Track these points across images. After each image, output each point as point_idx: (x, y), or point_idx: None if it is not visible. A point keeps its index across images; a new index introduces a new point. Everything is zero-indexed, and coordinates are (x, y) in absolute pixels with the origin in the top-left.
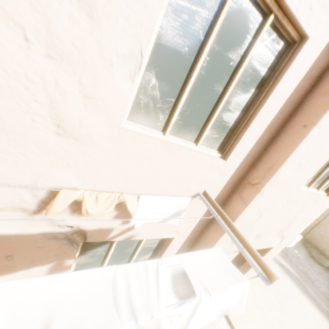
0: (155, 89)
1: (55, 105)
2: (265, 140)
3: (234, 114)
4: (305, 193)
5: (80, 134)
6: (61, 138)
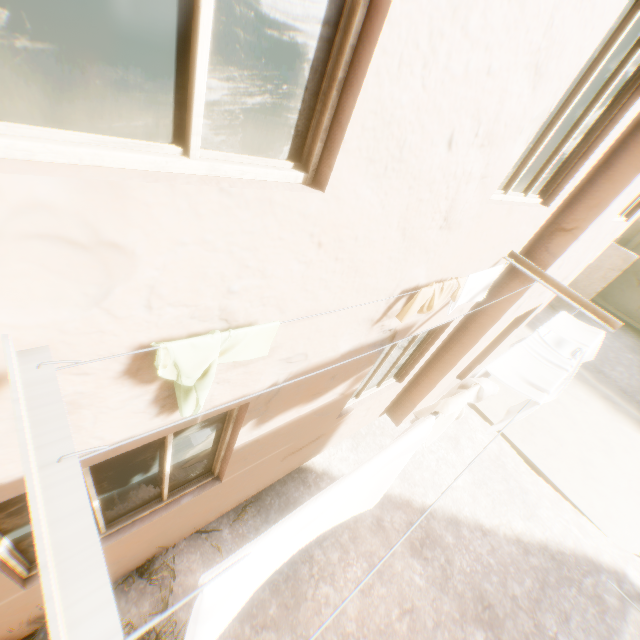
0: None
1: (455, 197)
2: (595, 167)
3: (574, 142)
4: (610, 226)
5: (455, 222)
6: (439, 232)
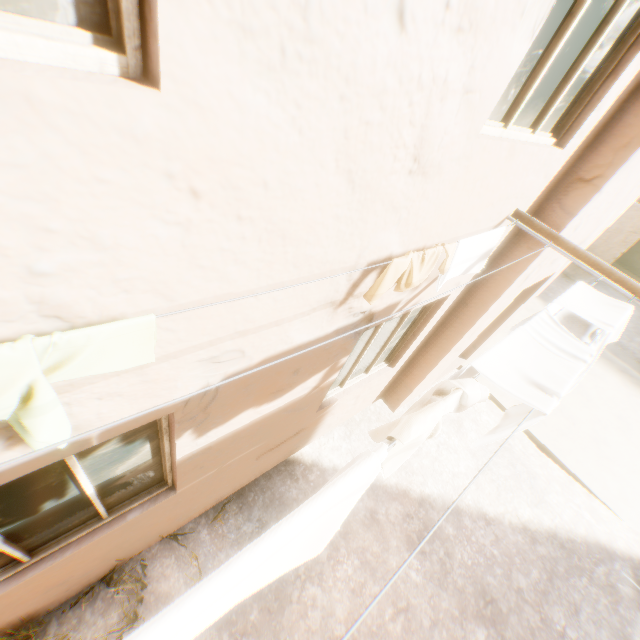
0: None
1: (426, 123)
2: (626, 93)
3: (601, 53)
4: (639, 175)
5: (431, 165)
6: (409, 179)
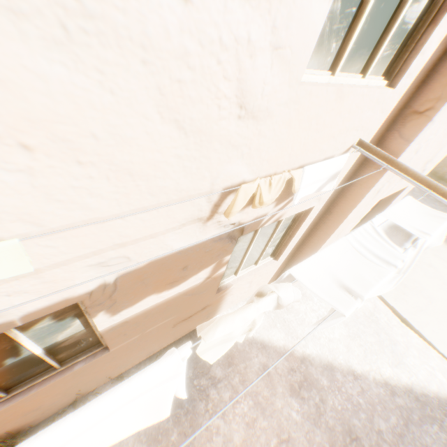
0: (337, 0)
1: (242, 77)
2: None
3: (419, 6)
4: None
5: (259, 110)
6: (241, 122)
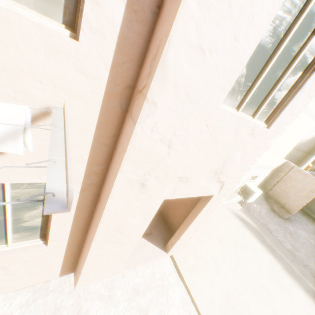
0: None
1: None
2: (145, 8)
3: None
4: (232, 116)
5: None
6: None
